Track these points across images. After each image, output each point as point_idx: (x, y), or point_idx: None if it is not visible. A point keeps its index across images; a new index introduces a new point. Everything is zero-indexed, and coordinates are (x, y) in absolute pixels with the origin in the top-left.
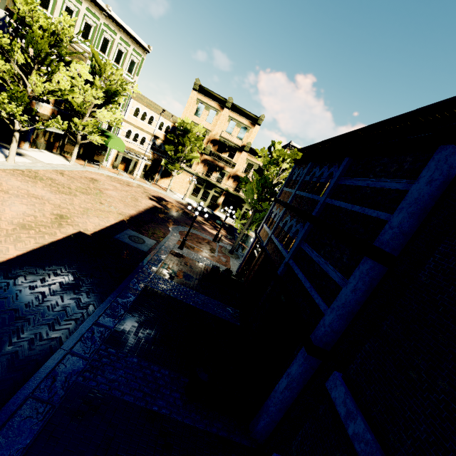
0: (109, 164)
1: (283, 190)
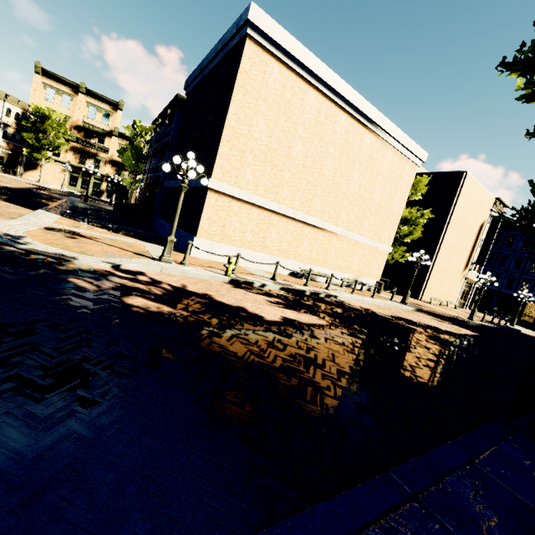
0: None
1: (149, 152)
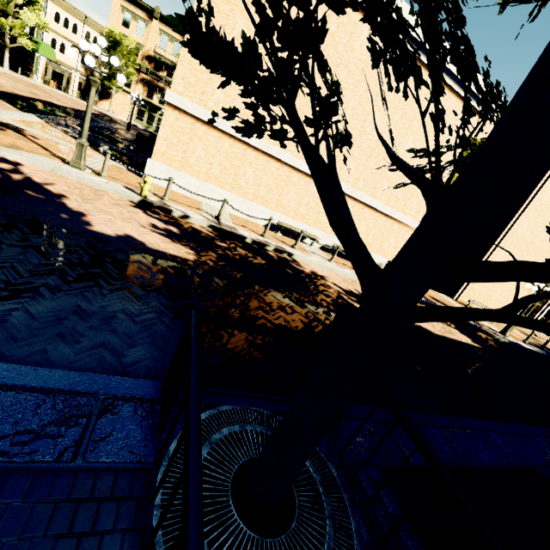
0: (40, 78)
1: None
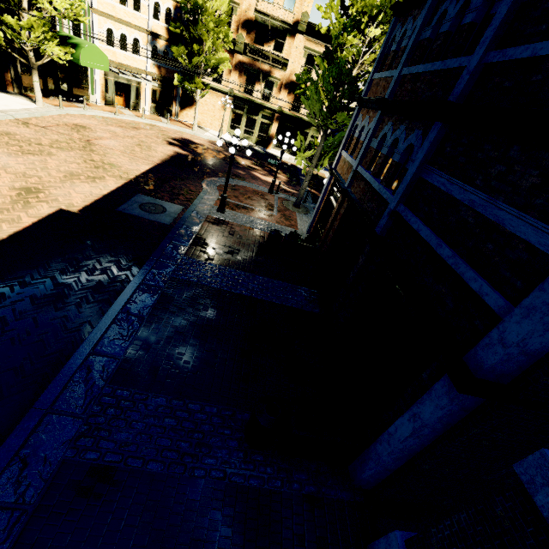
0: (99, 100)
1: (372, 80)
